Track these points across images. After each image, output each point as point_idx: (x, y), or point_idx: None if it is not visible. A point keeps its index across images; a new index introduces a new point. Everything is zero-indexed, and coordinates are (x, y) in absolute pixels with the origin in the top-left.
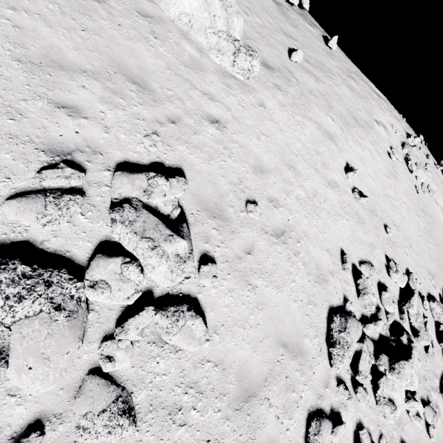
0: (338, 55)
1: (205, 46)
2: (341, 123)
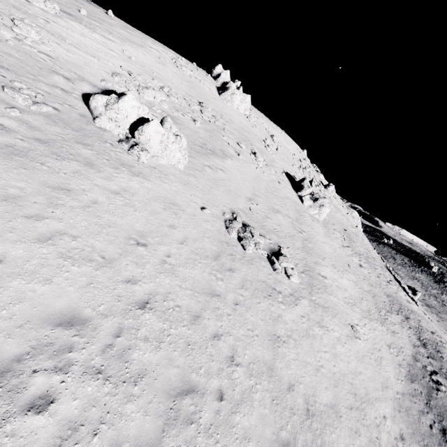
0: (118, 21)
1: (31, 1)
2: (120, 40)
